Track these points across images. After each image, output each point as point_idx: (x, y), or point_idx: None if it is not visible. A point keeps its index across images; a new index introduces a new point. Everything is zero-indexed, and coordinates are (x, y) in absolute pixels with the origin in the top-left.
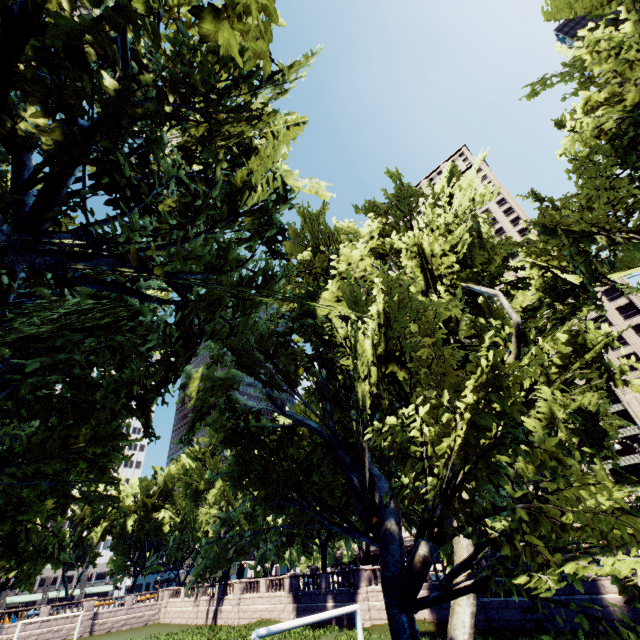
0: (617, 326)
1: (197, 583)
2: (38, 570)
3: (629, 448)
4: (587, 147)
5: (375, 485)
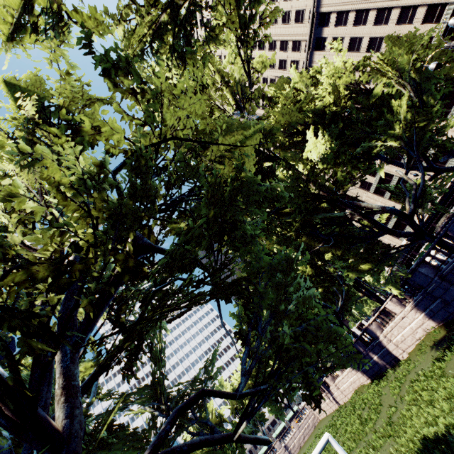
0: None
1: None
2: (242, 449)
3: None
4: None
5: None
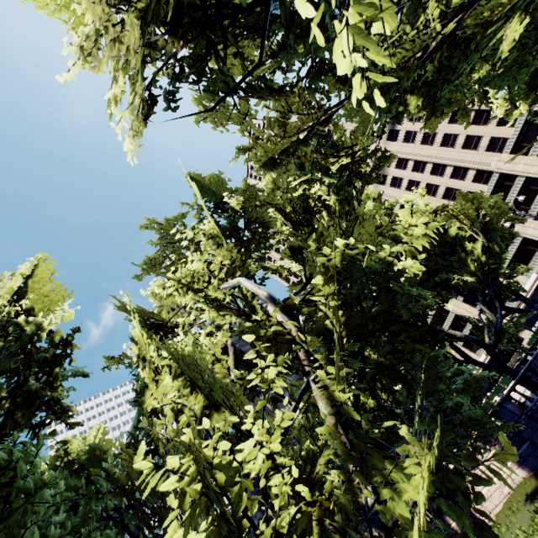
0: (440, 131)
1: None
2: None
3: (530, 194)
4: (203, 106)
5: None
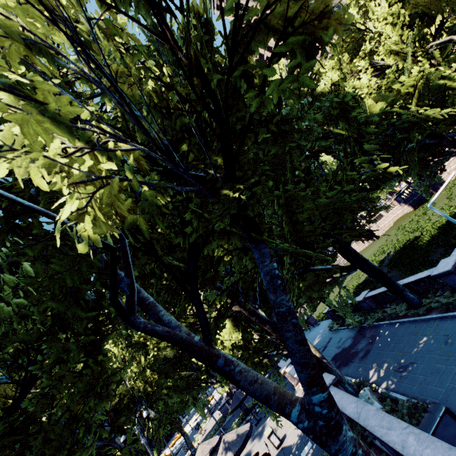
0: None
1: (427, 196)
2: None
3: None
4: None
5: (455, 138)
